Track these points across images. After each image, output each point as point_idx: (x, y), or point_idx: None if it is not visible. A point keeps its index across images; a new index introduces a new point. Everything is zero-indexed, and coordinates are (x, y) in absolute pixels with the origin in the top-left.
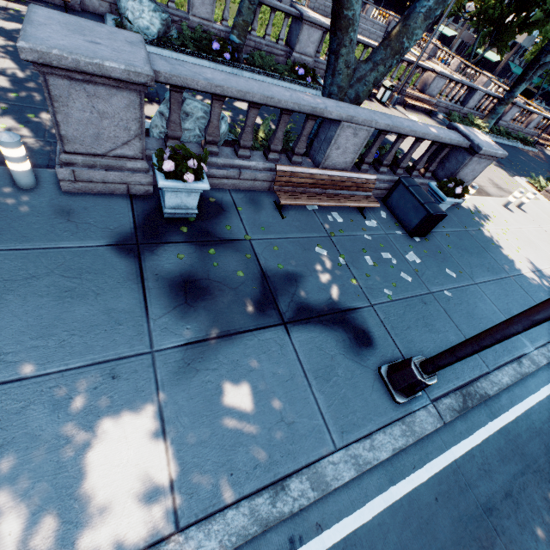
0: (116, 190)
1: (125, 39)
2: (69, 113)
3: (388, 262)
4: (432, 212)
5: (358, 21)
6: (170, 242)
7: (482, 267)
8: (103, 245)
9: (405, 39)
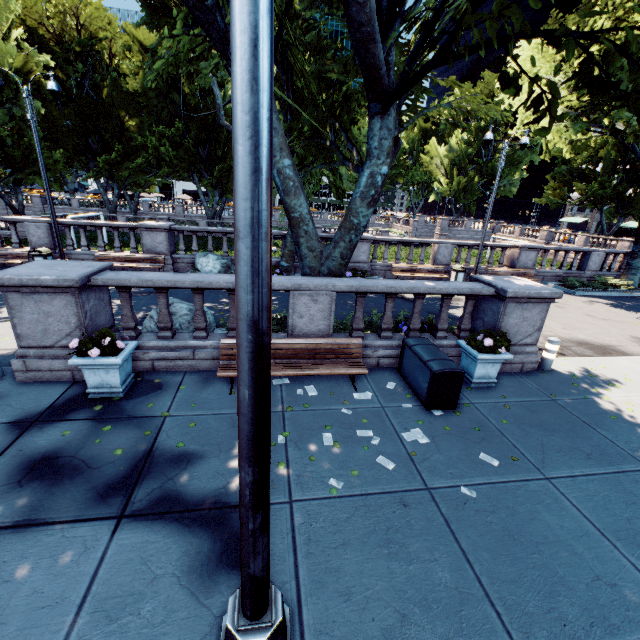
0: (63, 377)
1: (90, 265)
2: (23, 316)
3: (362, 442)
4: (434, 370)
5: (309, 218)
6: (70, 420)
7: (573, 452)
8: (0, 422)
9: (352, 218)
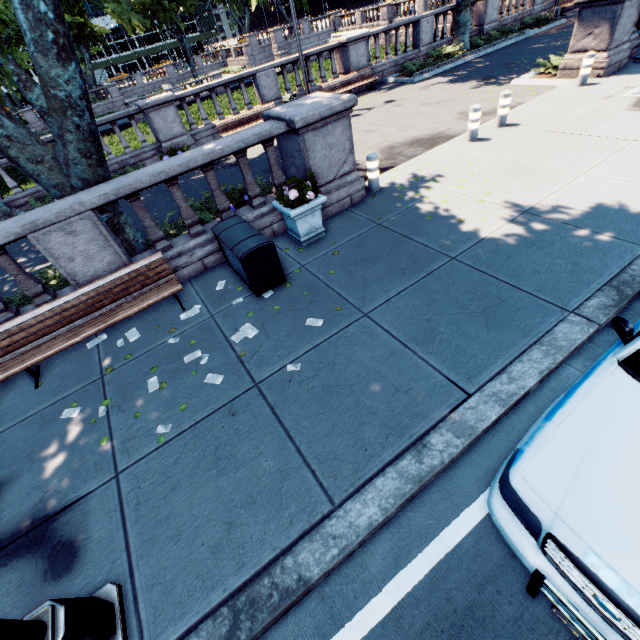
0: None
1: None
2: None
3: (191, 368)
4: (240, 256)
5: None
6: None
7: (391, 274)
8: None
9: (53, 91)
